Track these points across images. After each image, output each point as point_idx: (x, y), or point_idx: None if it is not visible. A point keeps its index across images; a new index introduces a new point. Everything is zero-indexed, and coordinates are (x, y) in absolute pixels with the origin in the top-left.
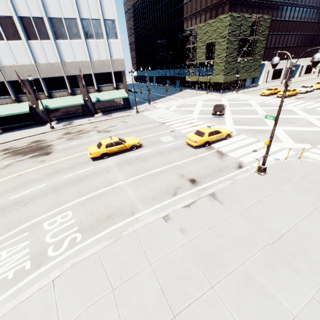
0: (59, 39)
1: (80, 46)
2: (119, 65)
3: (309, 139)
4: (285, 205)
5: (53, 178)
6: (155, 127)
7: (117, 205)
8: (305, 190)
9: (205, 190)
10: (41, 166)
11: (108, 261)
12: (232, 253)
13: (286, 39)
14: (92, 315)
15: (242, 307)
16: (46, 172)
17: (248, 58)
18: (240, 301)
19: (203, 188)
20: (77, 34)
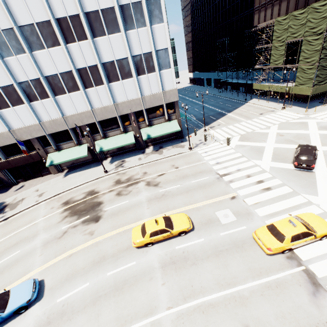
0: (112, 82)
1: (132, 84)
2: (172, 96)
3: None
4: None
5: (96, 272)
6: (211, 184)
7: None
8: None
9: None
10: (89, 244)
11: None
12: None
13: None
14: None
15: None
16: (92, 258)
17: None
18: None
19: None
20: (128, 73)
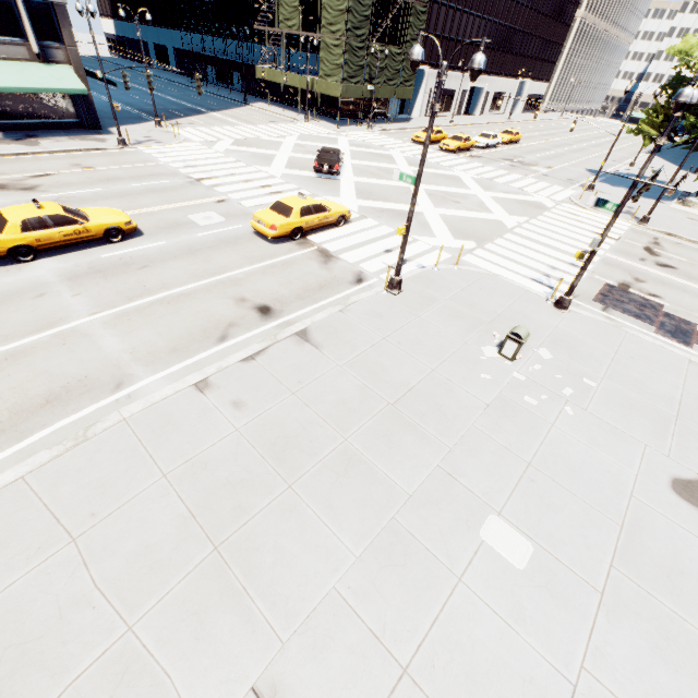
0: None
1: None
2: None
3: (476, 234)
4: (422, 342)
5: None
6: (177, 188)
7: (75, 372)
8: (455, 316)
9: (290, 327)
10: None
11: (55, 490)
12: (329, 428)
13: (465, 24)
14: (20, 597)
15: (337, 503)
16: None
17: (393, 50)
18: (334, 495)
19: (286, 323)
20: None
